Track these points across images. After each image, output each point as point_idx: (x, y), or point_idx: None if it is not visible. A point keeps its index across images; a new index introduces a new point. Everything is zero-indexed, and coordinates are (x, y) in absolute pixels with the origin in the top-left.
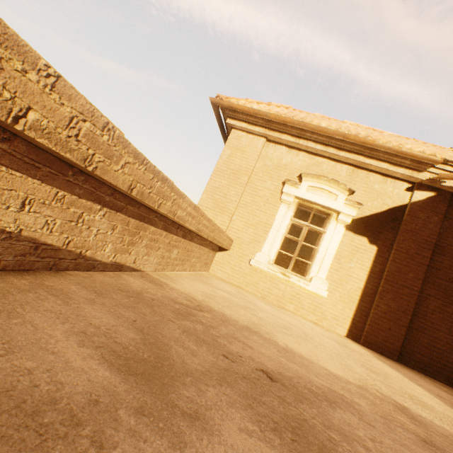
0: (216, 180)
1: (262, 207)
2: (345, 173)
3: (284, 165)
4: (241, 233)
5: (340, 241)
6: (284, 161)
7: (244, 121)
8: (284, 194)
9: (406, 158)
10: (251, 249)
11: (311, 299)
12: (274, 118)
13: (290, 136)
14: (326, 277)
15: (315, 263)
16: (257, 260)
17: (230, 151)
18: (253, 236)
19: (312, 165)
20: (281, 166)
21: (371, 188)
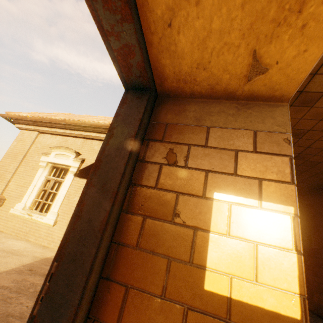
0: (4, 161)
1: (29, 172)
2: (80, 143)
3: (48, 145)
4: (13, 192)
5: (71, 185)
6: (48, 143)
7: (24, 124)
8: (41, 161)
9: (101, 128)
10: (16, 202)
11: (47, 228)
12: (31, 119)
13: (47, 127)
14: (59, 210)
15: (54, 203)
16: (16, 208)
17: (16, 142)
18: (20, 193)
19: (63, 142)
20: (45, 146)
21: (93, 149)
